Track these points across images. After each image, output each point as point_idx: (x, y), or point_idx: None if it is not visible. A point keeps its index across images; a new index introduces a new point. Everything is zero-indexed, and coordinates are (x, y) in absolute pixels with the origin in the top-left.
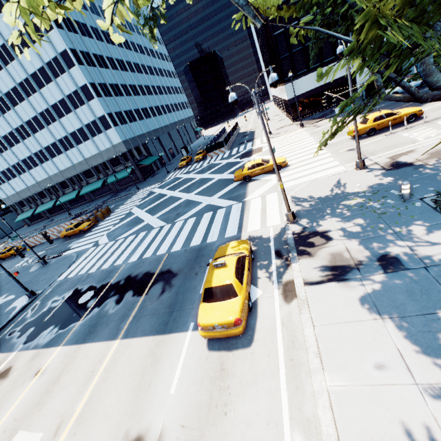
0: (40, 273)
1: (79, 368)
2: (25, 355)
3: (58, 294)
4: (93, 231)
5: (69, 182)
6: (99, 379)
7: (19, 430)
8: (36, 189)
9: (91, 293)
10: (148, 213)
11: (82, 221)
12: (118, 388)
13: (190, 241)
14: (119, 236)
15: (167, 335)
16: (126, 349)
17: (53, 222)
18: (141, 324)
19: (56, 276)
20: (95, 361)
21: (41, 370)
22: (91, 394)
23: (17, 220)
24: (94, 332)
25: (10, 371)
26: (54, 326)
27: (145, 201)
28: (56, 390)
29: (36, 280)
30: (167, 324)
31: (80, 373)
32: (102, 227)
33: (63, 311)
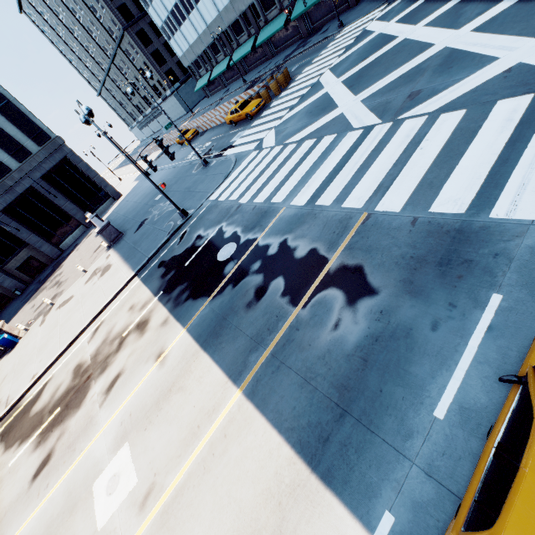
0: (199, 179)
1: (188, 399)
2: (160, 313)
3: (204, 227)
4: (261, 119)
5: (243, 21)
6: (200, 457)
7: (128, 439)
8: (207, 38)
9: (232, 247)
10: (347, 88)
11: (250, 98)
12: (214, 519)
13: (433, 193)
14: (290, 137)
15: (317, 480)
16: (244, 429)
17: (227, 93)
18: (278, 387)
19: (209, 192)
20: (205, 406)
21: (162, 355)
22: (186, 479)
23: (196, 89)
24: (217, 337)
25: (146, 327)
26: (188, 284)
27: (348, 56)
28: (163, 412)
29: (193, 190)
30: (323, 445)
31: (187, 411)
32: (273, 112)
33: (201, 263)
